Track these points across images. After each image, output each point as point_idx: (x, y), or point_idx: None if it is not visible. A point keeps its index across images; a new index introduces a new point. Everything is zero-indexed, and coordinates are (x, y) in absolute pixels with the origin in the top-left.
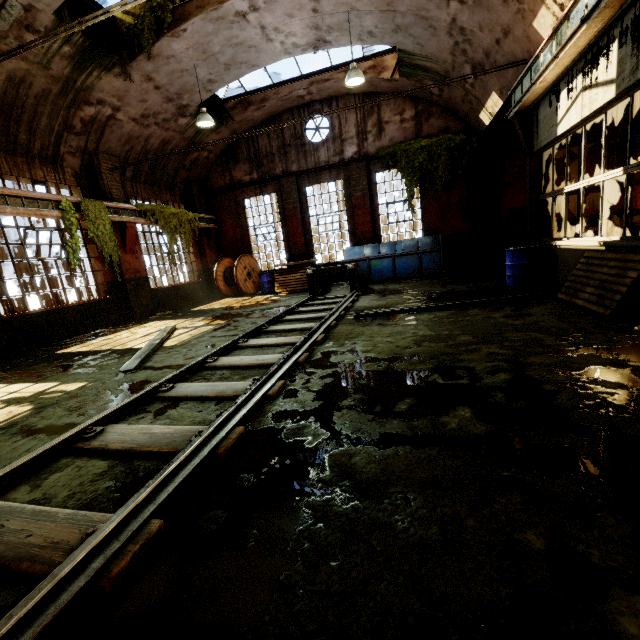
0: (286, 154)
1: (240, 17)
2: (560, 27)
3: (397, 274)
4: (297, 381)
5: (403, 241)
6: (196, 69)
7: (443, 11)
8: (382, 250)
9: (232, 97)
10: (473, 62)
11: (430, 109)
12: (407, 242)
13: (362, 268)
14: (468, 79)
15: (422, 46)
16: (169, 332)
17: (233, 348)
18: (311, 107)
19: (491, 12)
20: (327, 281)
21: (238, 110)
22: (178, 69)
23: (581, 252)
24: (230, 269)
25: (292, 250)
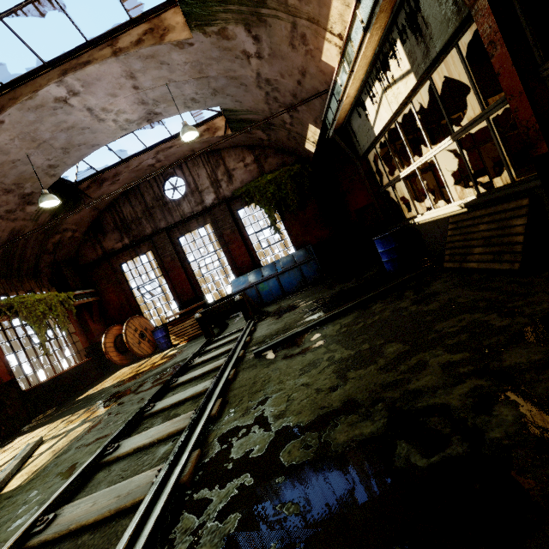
0: (152, 215)
1: (61, 103)
2: (345, 50)
3: (285, 290)
4: (176, 546)
5: (280, 260)
6: (30, 157)
7: (247, 69)
8: (264, 273)
9: (85, 179)
10: (285, 105)
11: (265, 152)
12: (284, 259)
13: (252, 294)
14: (286, 120)
15: (241, 102)
16: (24, 457)
17: (96, 468)
18: (164, 172)
19: (285, 60)
20: (224, 316)
21: (93, 188)
22: (8, 160)
23: (443, 221)
24: (120, 336)
25: (181, 298)
